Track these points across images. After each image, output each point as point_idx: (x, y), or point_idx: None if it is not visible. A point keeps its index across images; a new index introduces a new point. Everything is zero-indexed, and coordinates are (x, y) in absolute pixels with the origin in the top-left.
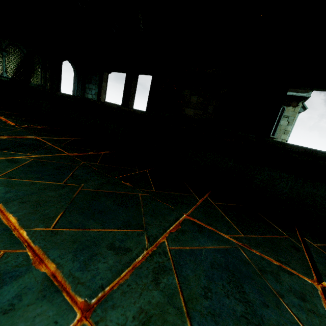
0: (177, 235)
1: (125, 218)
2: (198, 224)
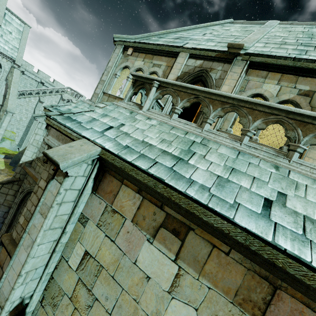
0: None
1: None
2: None
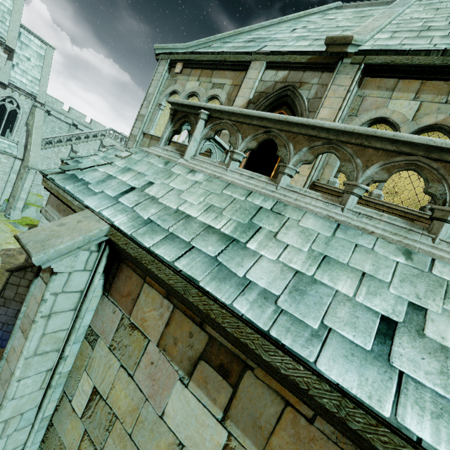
0: None
1: None
2: None
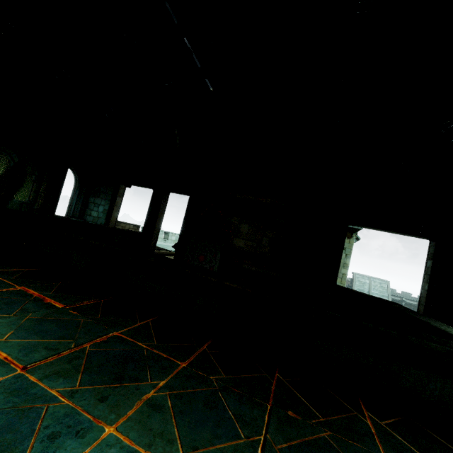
0: None
1: None
2: None
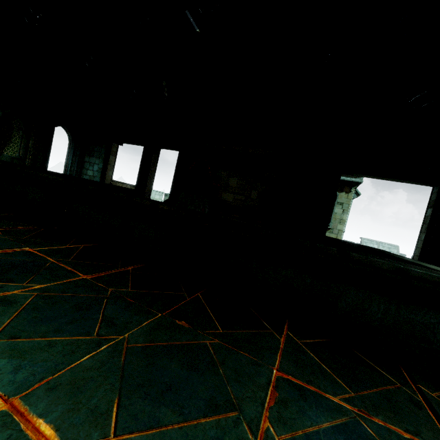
0: (279, 411)
1: (206, 394)
2: (297, 385)
